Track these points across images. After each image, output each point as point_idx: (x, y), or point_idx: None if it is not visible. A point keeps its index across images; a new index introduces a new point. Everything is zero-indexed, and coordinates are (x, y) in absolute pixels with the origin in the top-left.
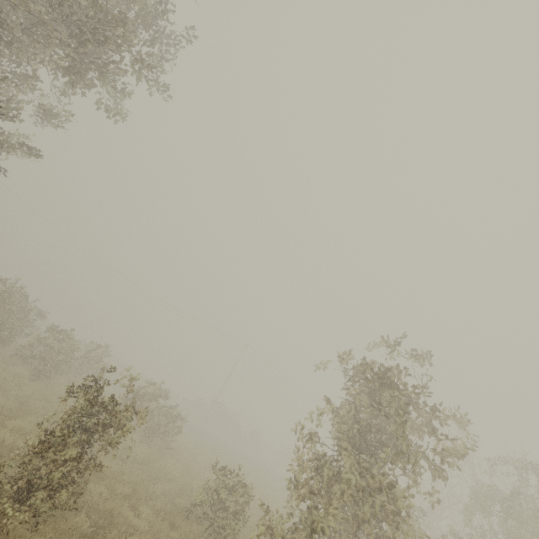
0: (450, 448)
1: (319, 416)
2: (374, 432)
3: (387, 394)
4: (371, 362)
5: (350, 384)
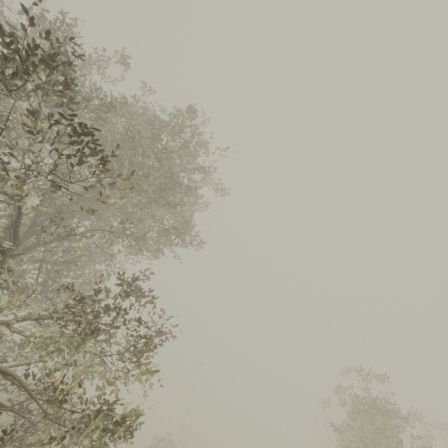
0: (424, 445)
1: (341, 444)
2: (376, 446)
3: (377, 416)
4: (364, 398)
5: (354, 415)
